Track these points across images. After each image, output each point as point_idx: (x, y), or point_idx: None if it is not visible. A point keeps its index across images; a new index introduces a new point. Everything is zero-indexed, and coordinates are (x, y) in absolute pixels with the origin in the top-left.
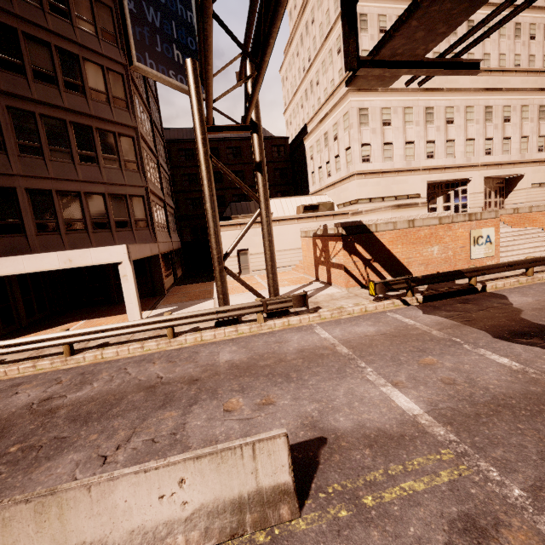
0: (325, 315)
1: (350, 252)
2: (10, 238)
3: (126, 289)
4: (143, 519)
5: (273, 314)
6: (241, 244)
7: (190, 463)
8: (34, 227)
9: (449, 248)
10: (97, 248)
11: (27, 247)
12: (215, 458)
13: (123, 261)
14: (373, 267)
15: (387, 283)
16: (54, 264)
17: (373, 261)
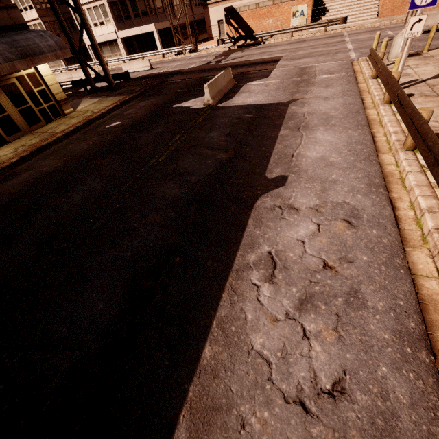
0: (202, 53)
1: (228, 24)
2: (128, 22)
3: (157, 42)
4: (137, 67)
5: (190, 52)
6: (219, 17)
7: (139, 61)
8: (133, 16)
9: (278, 20)
10: (147, 25)
11: (133, 25)
12: (142, 61)
13: (154, 30)
14: (239, 33)
15: (223, 40)
16: (138, 32)
17: (239, 29)
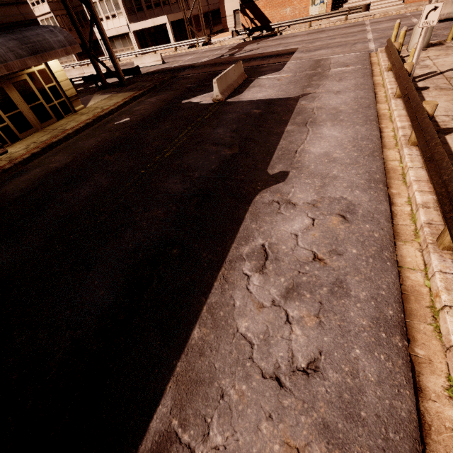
0: (216, 45)
1: (244, 14)
2: (140, 14)
3: (170, 35)
4: (148, 62)
5: (203, 45)
6: (235, 6)
7: (151, 55)
8: (145, 8)
9: (296, 9)
10: (159, 17)
11: (145, 17)
12: (153, 55)
13: (167, 22)
14: (255, 23)
15: (237, 32)
16: (151, 24)
17: (254, 19)
